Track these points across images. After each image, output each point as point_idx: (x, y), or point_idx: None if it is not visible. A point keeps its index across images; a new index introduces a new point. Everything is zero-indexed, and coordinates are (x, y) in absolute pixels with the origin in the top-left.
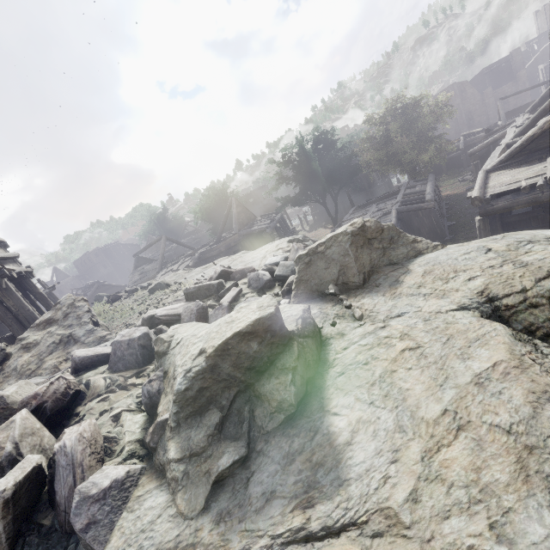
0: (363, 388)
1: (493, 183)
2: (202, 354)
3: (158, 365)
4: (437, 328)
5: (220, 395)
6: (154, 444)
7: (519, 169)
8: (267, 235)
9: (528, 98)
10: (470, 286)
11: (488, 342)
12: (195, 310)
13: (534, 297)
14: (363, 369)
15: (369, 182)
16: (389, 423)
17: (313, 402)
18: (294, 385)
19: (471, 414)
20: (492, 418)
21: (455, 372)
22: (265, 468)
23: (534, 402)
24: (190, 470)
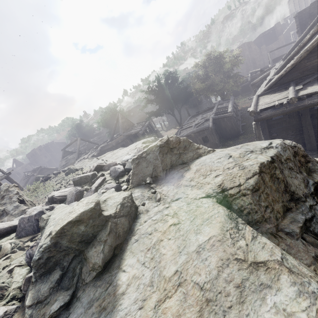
0: (143, 252)
1: (261, 102)
2: (49, 235)
3: (40, 235)
4: (192, 210)
5: (62, 259)
6: (24, 292)
7: (275, 94)
8: (140, 135)
9: (285, 51)
10: (215, 181)
11: (212, 221)
12: (74, 193)
13: (244, 190)
14: (148, 238)
15: (199, 101)
16: (147, 279)
17: (116, 261)
18: (103, 253)
19: (188, 274)
20: (197, 277)
21: (190, 243)
22: (76, 311)
23: (220, 267)
24: (34, 314)
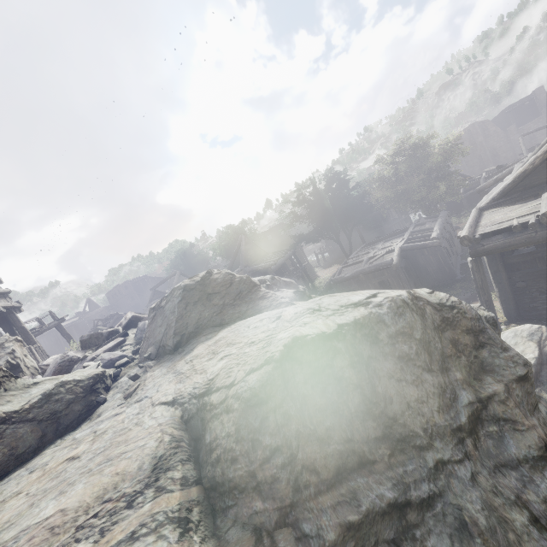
0: None
1: (485, 221)
2: None
3: None
4: (124, 429)
5: None
6: None
7: (513, 207)
8: (272, 272)
9: None
10: (215, 368)
11: (106, 468)
12: (57, 363)
13: (232, 397)
14: (20, 480)
15: (386, 219)
16: None
17: None
18: None
19: None
20: None
21: (26, 516)
22: None
23: None
24: None
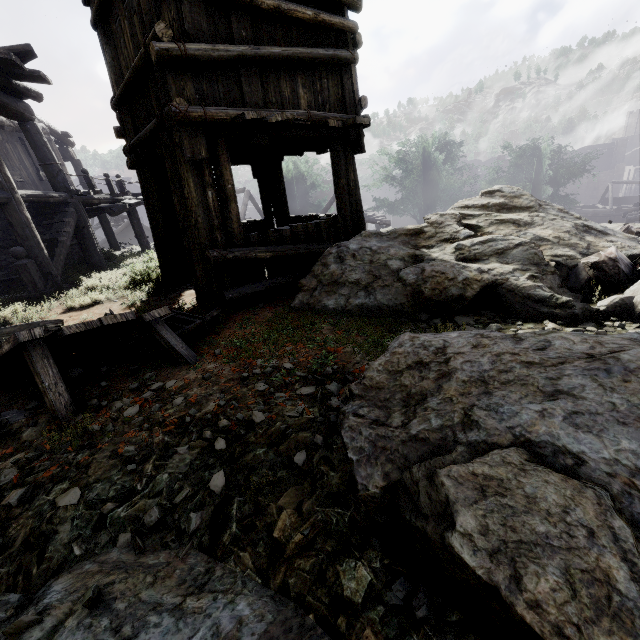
0: None
1: None
2: None
3: None
4: None
5: None
6: None
7: None
8: None
9: (617, 193)
10: None
11: None
12: None
13: None
14: None
15: None
16: None
17: None
18: None
19: None
20: None
21: None
22: None
23: None
24: None
